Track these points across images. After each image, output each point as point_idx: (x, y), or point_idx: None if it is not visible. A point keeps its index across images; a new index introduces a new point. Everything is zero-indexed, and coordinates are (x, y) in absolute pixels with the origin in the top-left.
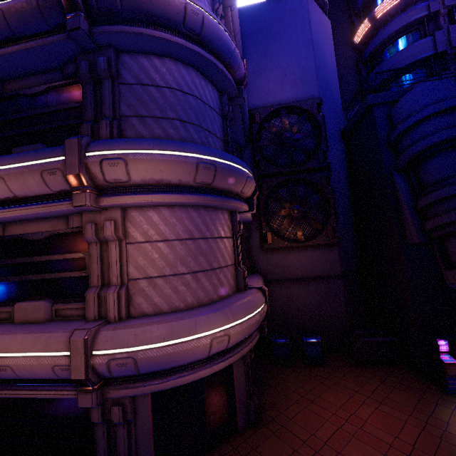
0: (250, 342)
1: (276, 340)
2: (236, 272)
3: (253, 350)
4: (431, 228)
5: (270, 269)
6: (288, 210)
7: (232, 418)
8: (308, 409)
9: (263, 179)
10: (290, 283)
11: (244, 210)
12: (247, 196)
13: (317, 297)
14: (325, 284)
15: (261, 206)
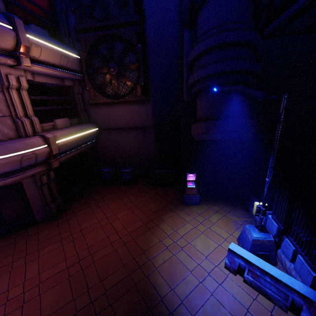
0: (20, 174)
1: (104, 170)
2: (14, 122)
3: (52, 178)
4: (188, 87)
5: (102, 120)
6: (106, 68)
7: (31, 216)
8: (93, 211)
9: (81, 34)
10: (117, 131)
11: (10, 64)
12: (6, 48)
13: (136, 142)
14: (142, 133)
15: (82, 64)
